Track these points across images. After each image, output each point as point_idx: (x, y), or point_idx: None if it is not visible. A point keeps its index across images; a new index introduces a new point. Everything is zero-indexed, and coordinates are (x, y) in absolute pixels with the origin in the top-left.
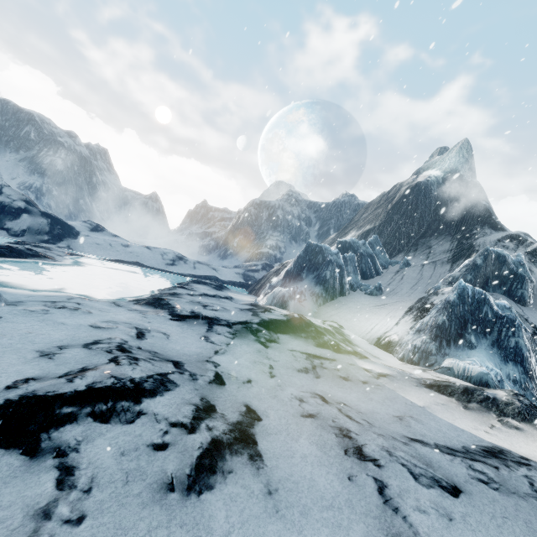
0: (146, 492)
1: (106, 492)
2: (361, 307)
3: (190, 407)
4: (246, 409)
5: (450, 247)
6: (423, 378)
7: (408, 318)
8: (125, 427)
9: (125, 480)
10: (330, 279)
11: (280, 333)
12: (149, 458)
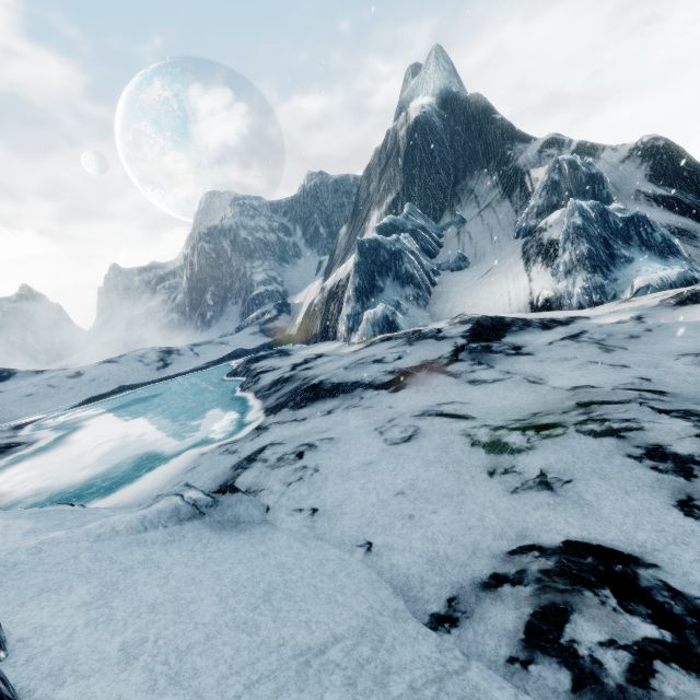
0: None
1: None
2: (468, 286)
3: None
4: None
5: (492, 181)
6: (662, 302)
7: (537, 268)
8: None
9: None
10: (415, 273)
11: (500, 338)
12: None
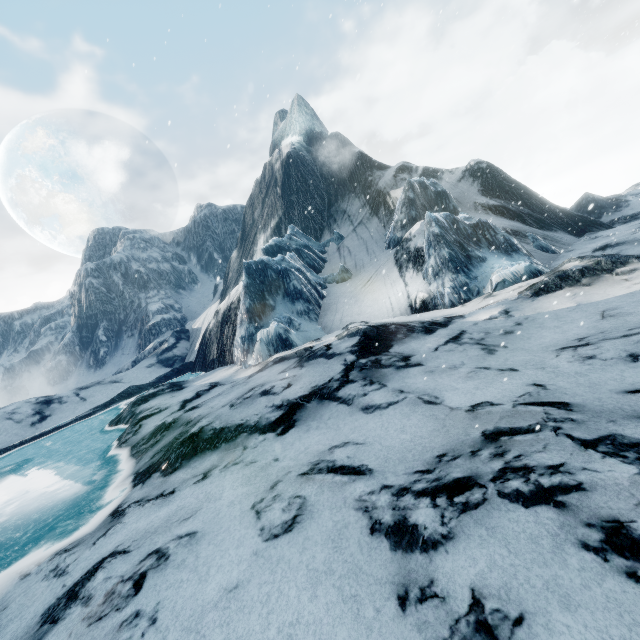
0: None
1: None
2: (353, 295)
3: None
4: None
5: (361, 202)
6: (520, 295)
7: (410, 274)
8: None
9: None
10: (303, 288)
11: (388, 349)
12: None
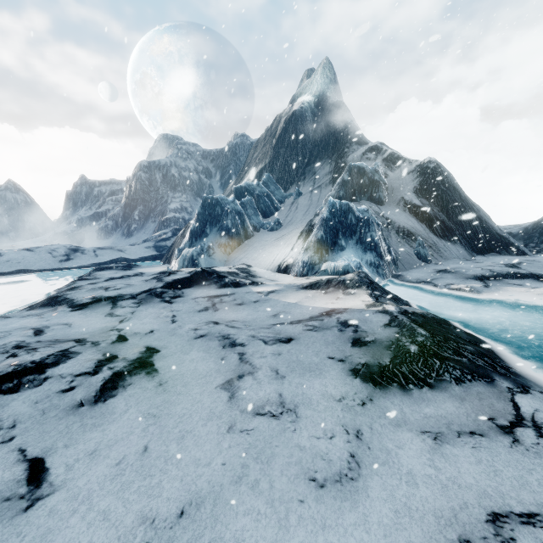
0: (61, 413)
1: (28, 423)
2: (264, 244)
3: (92, 362)
4: (146, 349)
5: (330, 169)
6: (302, 284)
7: (299, 241)
8: (34, 389)
9: (42, 413)
10: (232, 227)
11: (185, 288)
12: (60, 398)
